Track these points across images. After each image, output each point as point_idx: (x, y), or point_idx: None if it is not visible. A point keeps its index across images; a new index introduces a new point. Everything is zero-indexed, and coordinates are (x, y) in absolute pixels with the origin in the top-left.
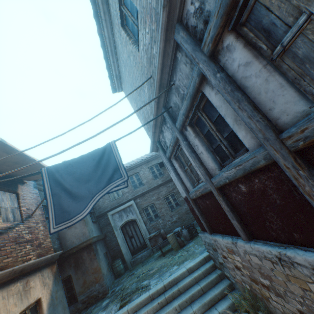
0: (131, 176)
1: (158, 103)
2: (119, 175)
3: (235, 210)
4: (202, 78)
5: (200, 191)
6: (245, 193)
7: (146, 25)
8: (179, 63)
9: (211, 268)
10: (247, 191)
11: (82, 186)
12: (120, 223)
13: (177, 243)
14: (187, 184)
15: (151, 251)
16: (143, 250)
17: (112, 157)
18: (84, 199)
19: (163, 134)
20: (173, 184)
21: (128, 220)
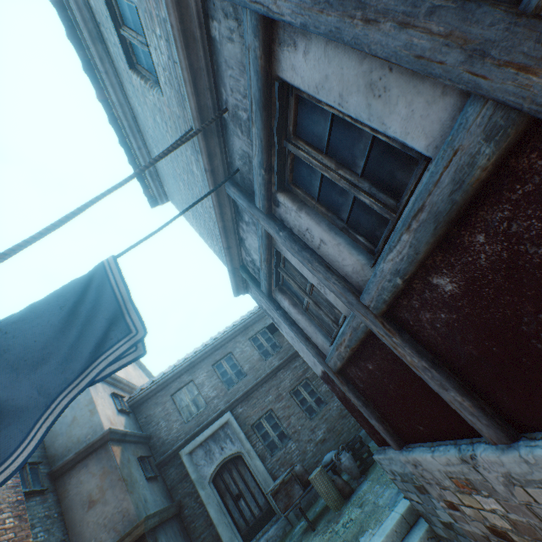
0: (219, 363)
1: (214, 174)
2: (125, 330)
3: (443, 362)
4: (266, 34)
5: (347, 343)
6: (457, 297)
7: (154, 20)
8: (221, 48)
9: (427, 541)
10: (461, 286)
11: (24, 380)
12: (210, 470)
13: (336, 490)
14: (317, 338)
15: (285, 524)
16: (269, 523)
17: (107, 292)
18: (24, 417)
19: (245, 246)
20: (302, 361)
21: (226, 458)
